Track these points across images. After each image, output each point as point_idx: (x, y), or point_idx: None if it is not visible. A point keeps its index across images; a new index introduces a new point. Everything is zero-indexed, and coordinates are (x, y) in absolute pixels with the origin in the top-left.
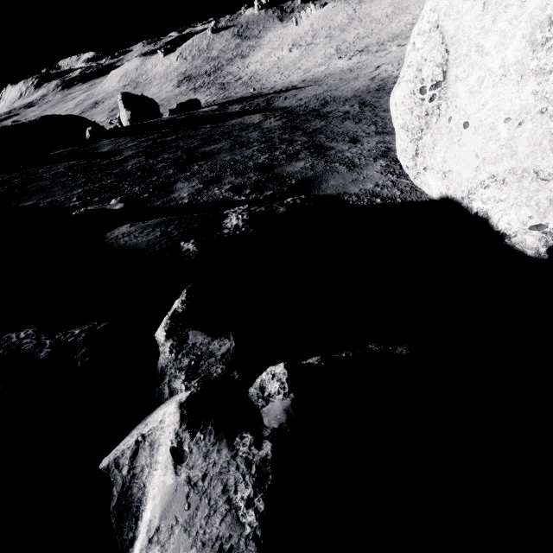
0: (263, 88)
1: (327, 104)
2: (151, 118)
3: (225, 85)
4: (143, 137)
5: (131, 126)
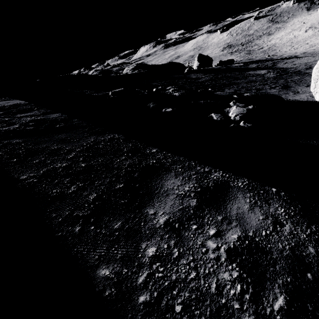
0: (274, 55)
1: (309, 68)
2: (207, 67)
3: (251, 51)
4: (207, 74)
5: (200, 69)
